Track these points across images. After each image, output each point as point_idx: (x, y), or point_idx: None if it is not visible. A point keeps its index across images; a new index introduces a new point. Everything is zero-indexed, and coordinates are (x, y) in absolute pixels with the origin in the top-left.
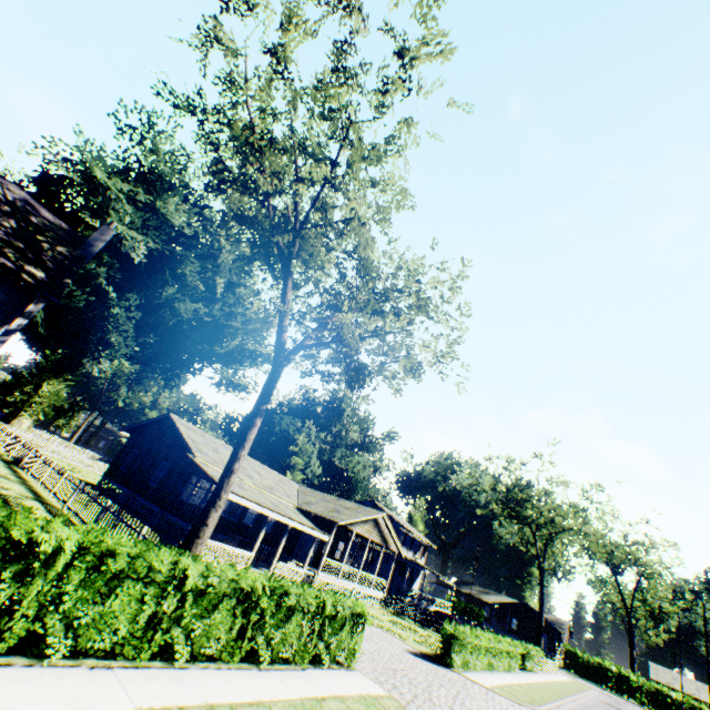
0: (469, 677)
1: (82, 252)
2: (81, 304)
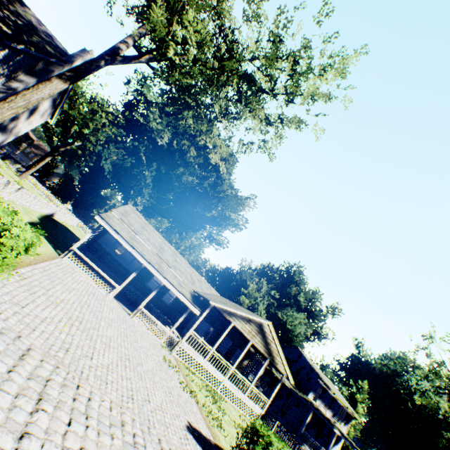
0: None
1: (66, 59)
2: (128, 165)
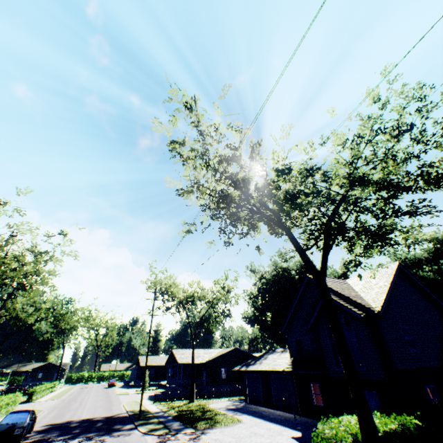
0: (39, 400)
1: None
2: None
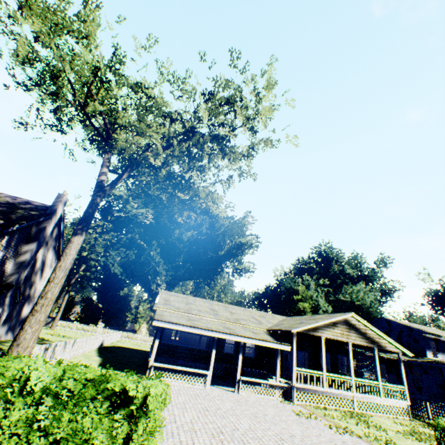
0: None
1: (50, 211)
2: (133, 257)
